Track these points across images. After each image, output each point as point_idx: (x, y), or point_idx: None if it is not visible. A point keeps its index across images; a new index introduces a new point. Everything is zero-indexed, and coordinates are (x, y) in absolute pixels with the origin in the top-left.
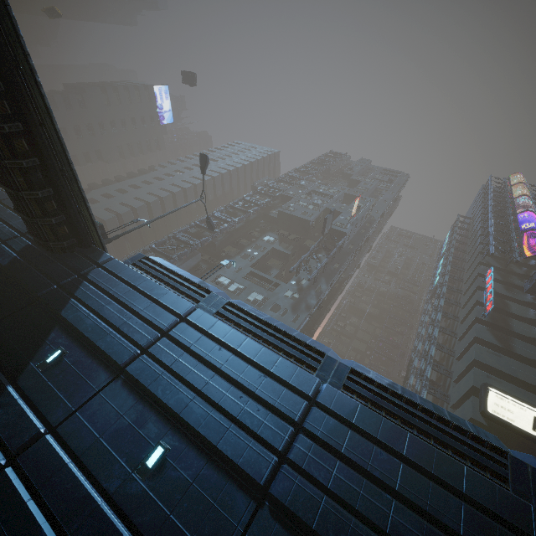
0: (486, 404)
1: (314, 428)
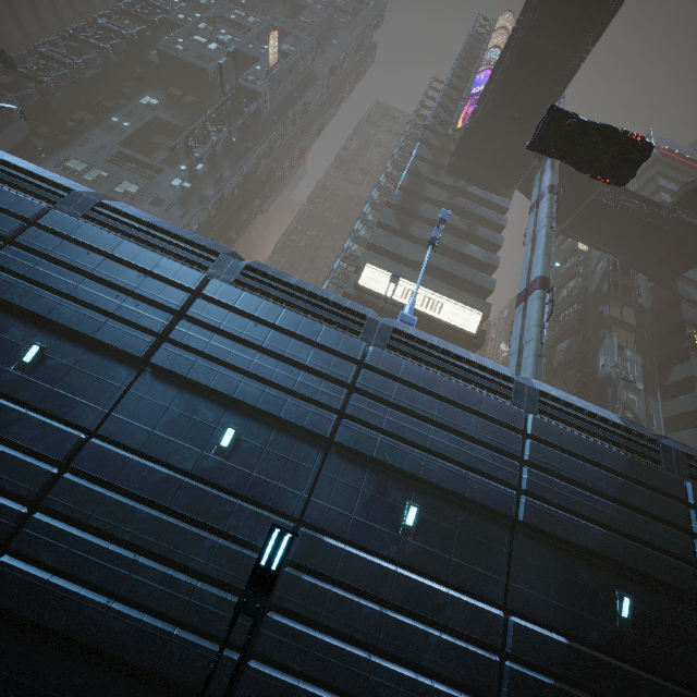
0: (359, 278)
1: (25, 241)
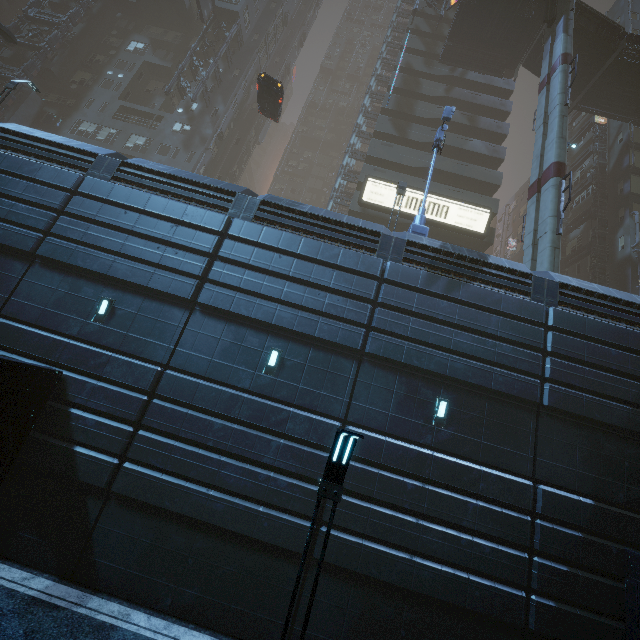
0: (362, 194)
1: (73, 210)
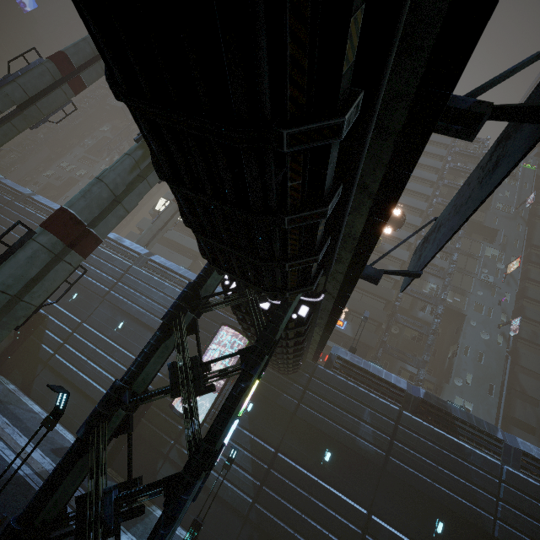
0: (156, 205)
1: None
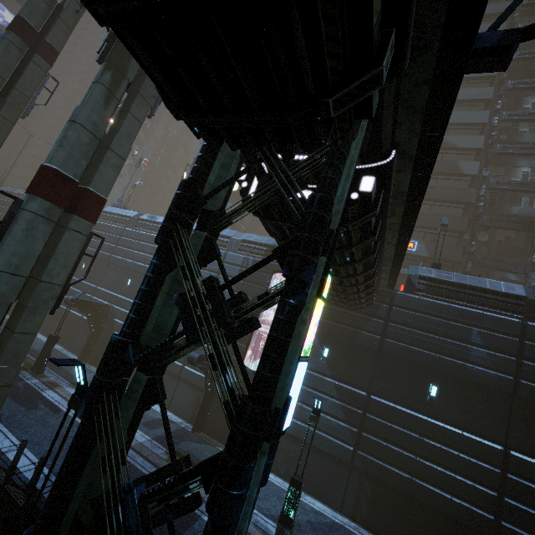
0: None
1: None
